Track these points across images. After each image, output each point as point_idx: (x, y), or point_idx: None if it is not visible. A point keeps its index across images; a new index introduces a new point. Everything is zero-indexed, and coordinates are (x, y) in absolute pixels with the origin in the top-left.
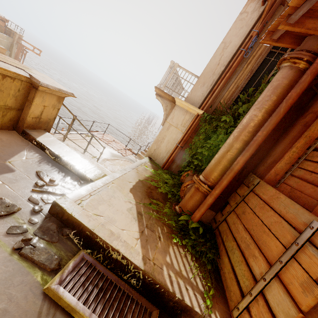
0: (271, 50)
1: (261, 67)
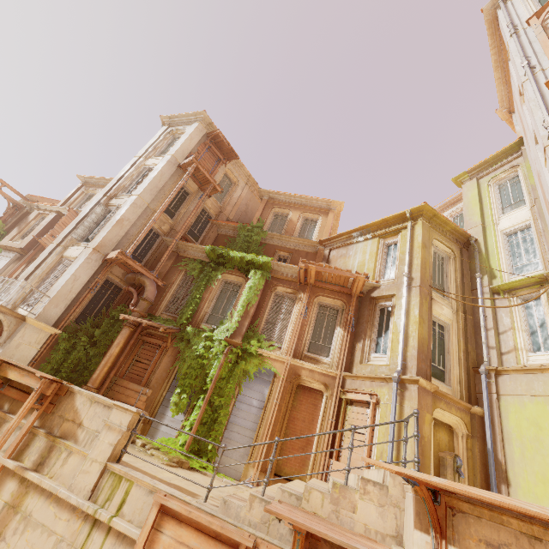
0: (103, 284)
1: (97, 294)
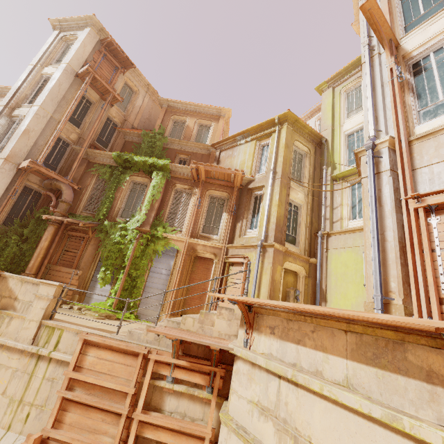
0: (22, 191)
1: (18, 200)
